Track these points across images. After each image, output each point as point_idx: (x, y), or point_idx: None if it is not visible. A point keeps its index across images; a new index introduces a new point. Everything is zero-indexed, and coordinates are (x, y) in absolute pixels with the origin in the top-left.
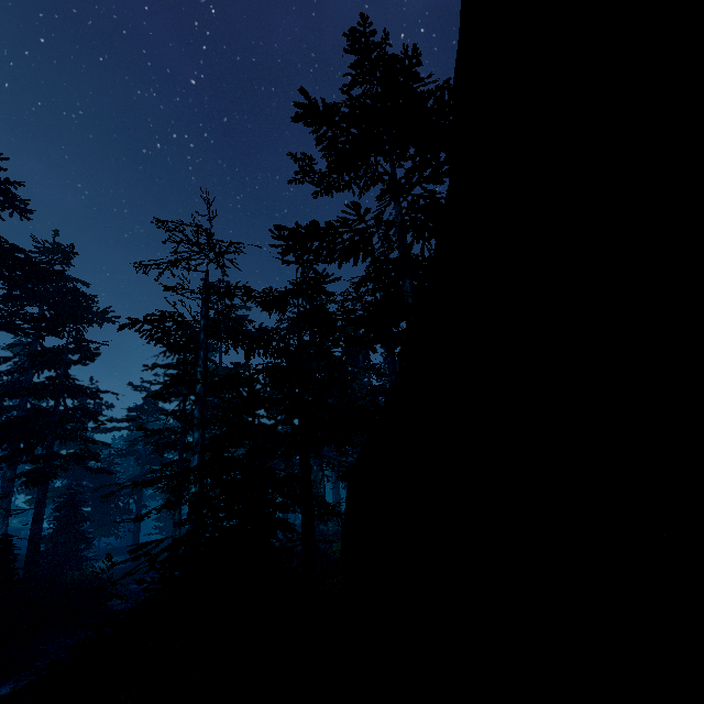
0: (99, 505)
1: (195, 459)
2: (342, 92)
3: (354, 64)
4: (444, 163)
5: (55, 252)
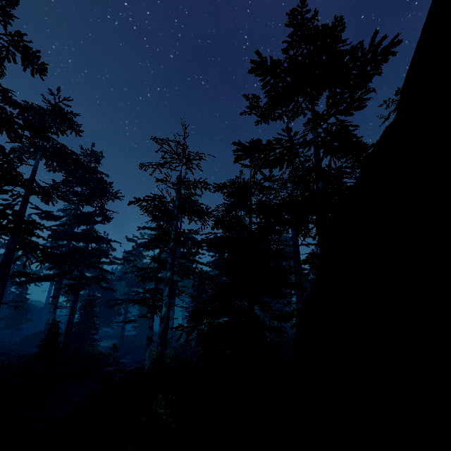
0: (103, 308)
1: (166, 289)
2: (283, 53)
3: (291, 34)
4: (357, 100)
5: (92, 156)
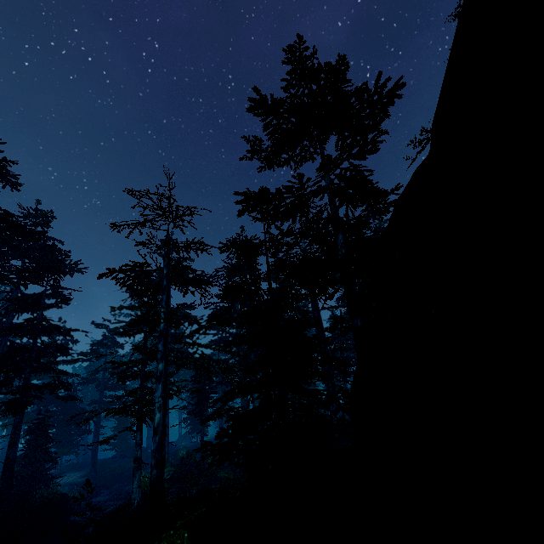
0: (62, 427)
1: (159, 387)
2: (284, 91)
3: (290, 72)
4: (370, 143)
5: (37, 216)
